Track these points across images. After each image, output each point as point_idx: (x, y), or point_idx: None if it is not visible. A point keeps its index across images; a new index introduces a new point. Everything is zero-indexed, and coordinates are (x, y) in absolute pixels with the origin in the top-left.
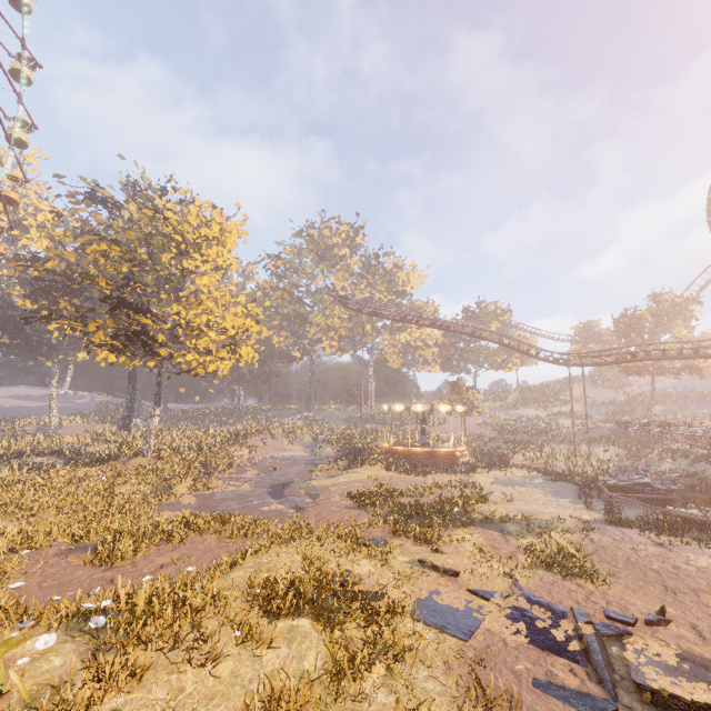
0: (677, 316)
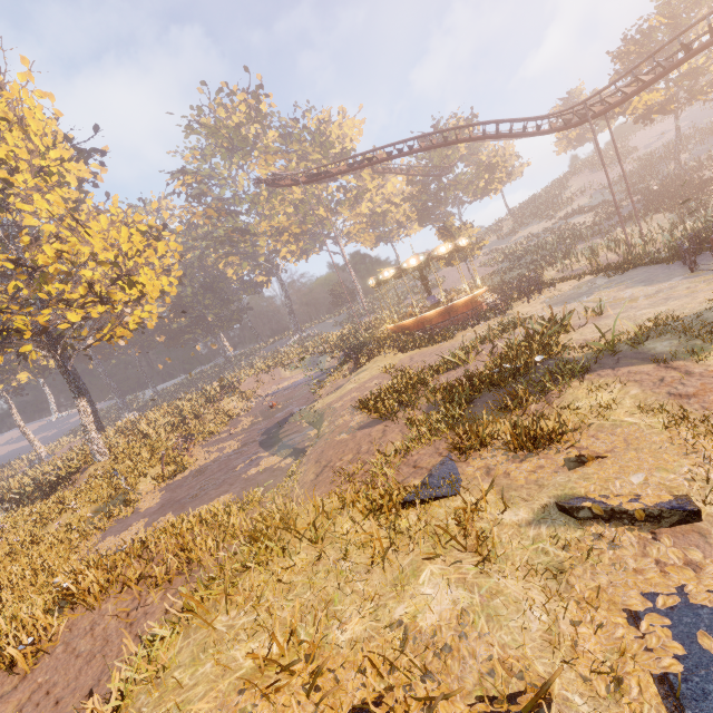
0: (701, 2)
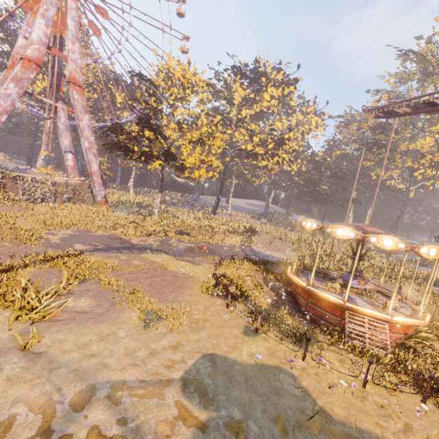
0: None
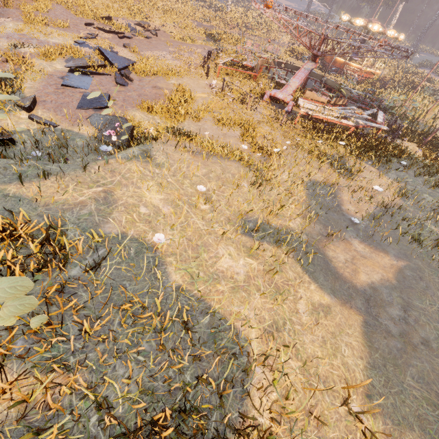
0: None
